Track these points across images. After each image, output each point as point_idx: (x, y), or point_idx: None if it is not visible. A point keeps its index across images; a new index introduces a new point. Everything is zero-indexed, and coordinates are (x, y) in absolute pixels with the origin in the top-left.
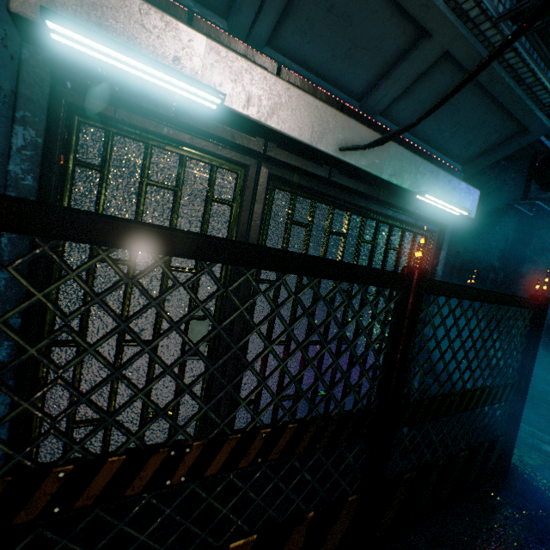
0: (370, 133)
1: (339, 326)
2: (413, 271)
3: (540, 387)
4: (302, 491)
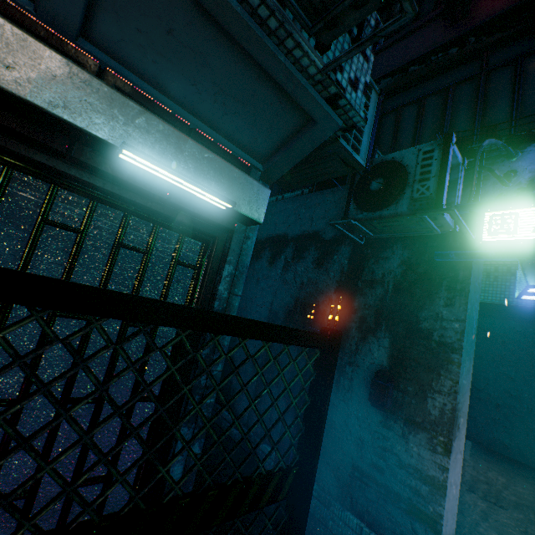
0: None
1: None
2: None
3: (370, 458)
4: None
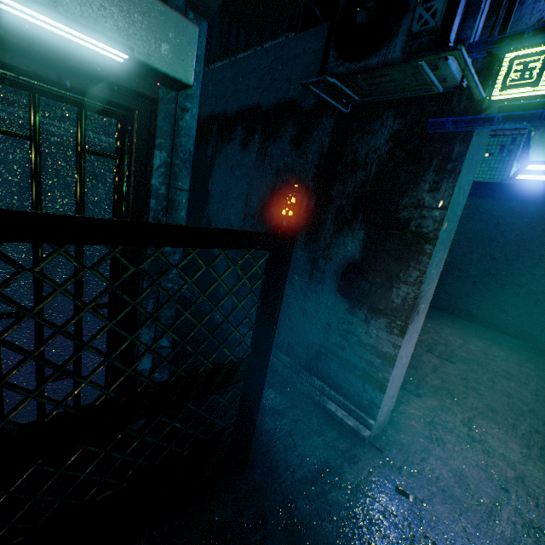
0: None
1: None
2: None
3: (334, 338)
4: None
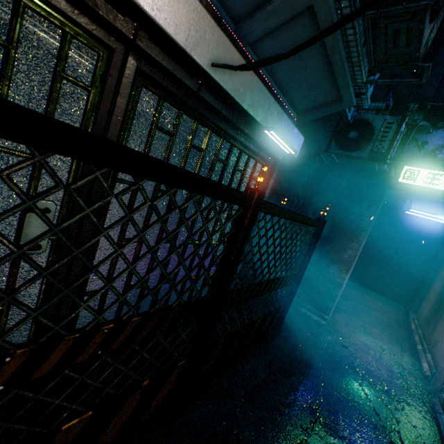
0: (240, 60)
1: (189, 233)
2: (255, 192)
3: (307, 274)
4: (140, 367)
